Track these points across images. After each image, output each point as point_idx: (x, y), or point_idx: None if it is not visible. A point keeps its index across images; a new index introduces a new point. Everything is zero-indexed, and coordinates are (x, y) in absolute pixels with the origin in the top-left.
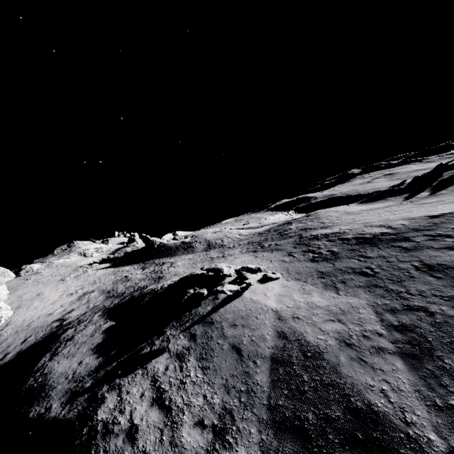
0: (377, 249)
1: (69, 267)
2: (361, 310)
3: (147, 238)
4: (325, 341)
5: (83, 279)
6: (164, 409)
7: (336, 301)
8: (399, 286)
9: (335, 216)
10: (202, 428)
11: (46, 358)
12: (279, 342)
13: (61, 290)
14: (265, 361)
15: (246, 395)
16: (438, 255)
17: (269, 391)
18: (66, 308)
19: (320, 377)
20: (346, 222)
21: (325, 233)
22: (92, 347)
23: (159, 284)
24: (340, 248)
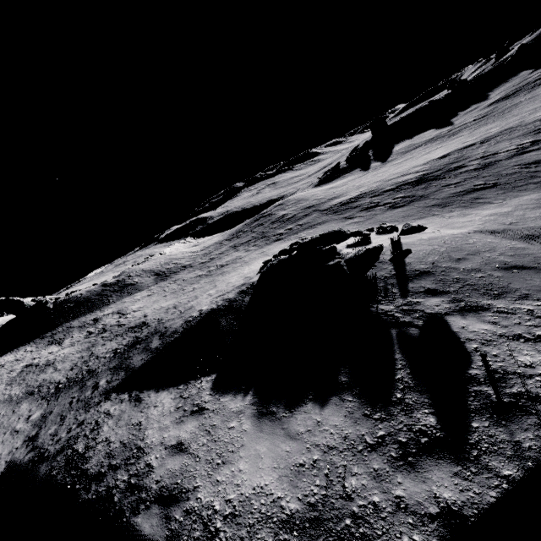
0: (449, 178)
1: None
2: None
3: (17, 302)
4: None
5: None
6: None
7: (514, 204)
8: (540, 178)
9: (322, 193)
10: None
11: (146, 512)
12: None
13: None
14: None
15: None
16: (520, 159)
17: None
18: None
19: None
20: (351, 189)
21: (351, 198)
22: (253, 414)
23: (193, 311)
24: (405, 193)
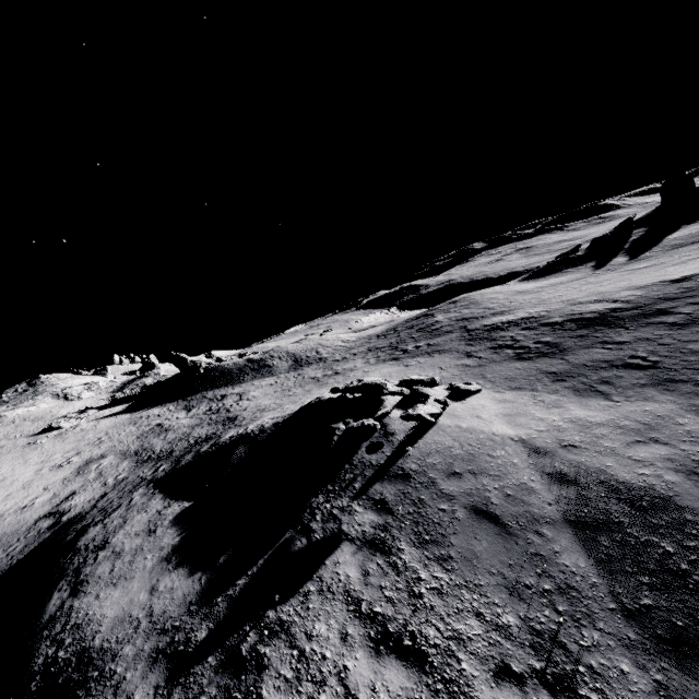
0: (624, 330)
1: (39, 420)
2: (679, 419)
3: (183, 359)
4: (658, 477)
5: (74, 437)
6: (410, 658)
7: (622, 412)
8: None
9: (503, 298)
10: (517, 684)
11: (62, 593)
12: (566, 492)
13: (35, 462)
14: (559, 528)
15: (563, 598)
16: None
17: (607, 583)
18: (57, 493)
19: (698, 542)
20: (530, 303)
21: (509, 321)
22: (164, 555)
23: (247, 426)
24: (557, 336)
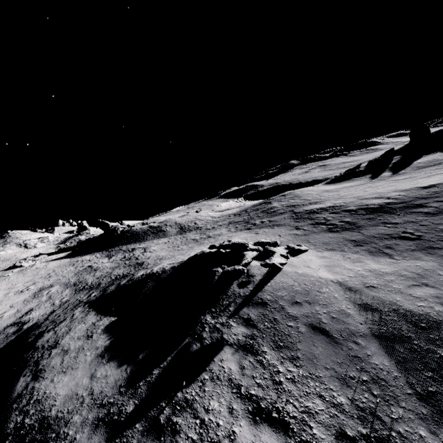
0: (397, 216)
1: (6, 260)
2: (439, 272)
3: (106, 224)
4: (431, 308)
5: (31, 273)
6: (277, 426)
7: (402, 266)
8: None
9: (315, 194)
10: None
11: (26, 377)
12: (371, 316)
13: (4, 288)
14: (369, 340)
15: (376, 386)
16: None
17: (404, 376)
18: (20, 309)
19: None
20: (333, 197)
21: (321, 208)
22: (99, 352)
23: (152, 268)
24: (353, 218)
